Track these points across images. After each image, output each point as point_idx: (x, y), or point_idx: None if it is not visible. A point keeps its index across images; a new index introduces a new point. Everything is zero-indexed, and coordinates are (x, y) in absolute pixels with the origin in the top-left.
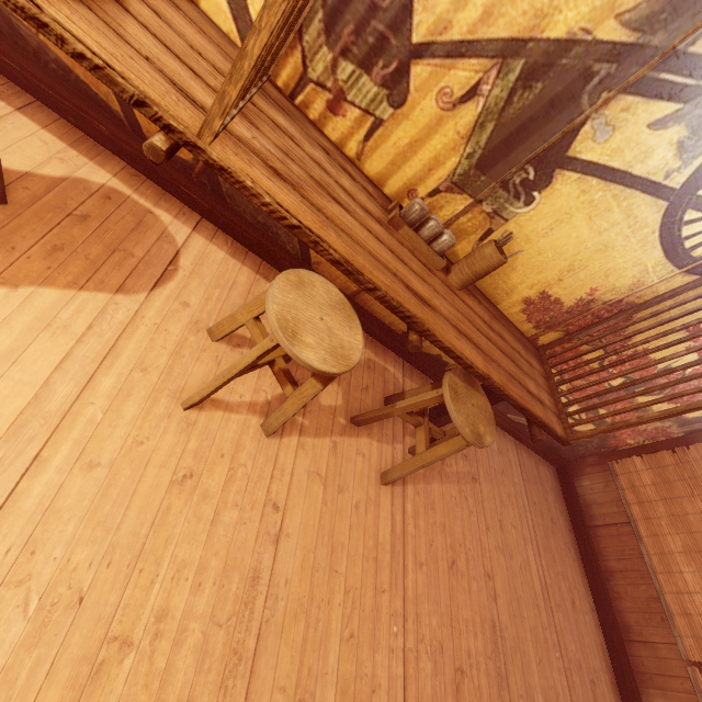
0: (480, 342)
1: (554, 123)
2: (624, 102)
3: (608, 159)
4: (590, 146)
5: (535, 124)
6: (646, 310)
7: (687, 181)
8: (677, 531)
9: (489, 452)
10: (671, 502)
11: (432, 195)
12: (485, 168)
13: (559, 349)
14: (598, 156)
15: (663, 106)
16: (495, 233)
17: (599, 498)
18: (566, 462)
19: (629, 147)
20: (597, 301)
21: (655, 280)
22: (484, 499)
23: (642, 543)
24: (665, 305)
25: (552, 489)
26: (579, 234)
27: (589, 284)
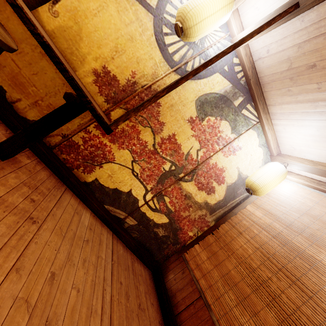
0: None
1: None
2: None
3: None
4: None
5: None
6: (165, 99)
7: (157, 5)
8: (229, 287)
9: (75, 220)
10: (220, 266)
11: None
12: None
13: (126, 127)
14: None
15: None
16: (63, 0)
17: (180, 285)
18: (158, 264)
19: None
20: (138, 84)
21: (163, 74)
22: (36, 241)
23: (211, 311)
24: (173, 96)
25: (145, 283)
26: (115, 22)
27: (130, 67)
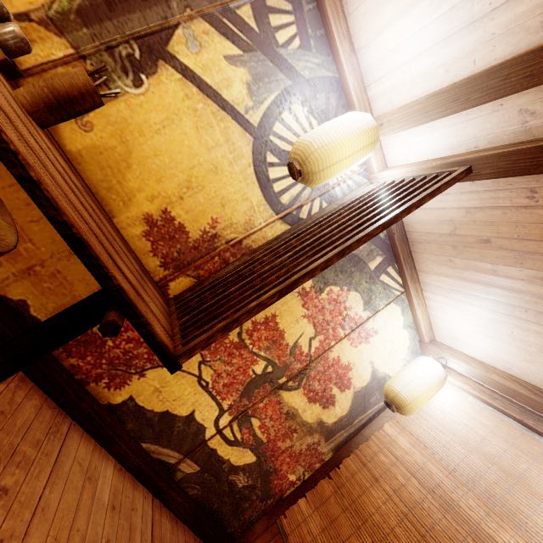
0: (22, 130)
1: (152, 12)
2: (204, 27)
3: (201, 72)
4: (186, 52)
5: (136, 3)
6: None
7: (261, 123)
8: None
9: (86, 501)
10: None
11: (21, 20)
12: (88, 20)
13: None
14: (193, 65)
15: (231, 47)
16: (104, 107)
17: None
18: (233, 541)
19: (215, 69)
20: (220, 237)
21: (262, 222)
22: None
23: None
24: None
25: None
26: (191, 144)
27: (210, 212)
